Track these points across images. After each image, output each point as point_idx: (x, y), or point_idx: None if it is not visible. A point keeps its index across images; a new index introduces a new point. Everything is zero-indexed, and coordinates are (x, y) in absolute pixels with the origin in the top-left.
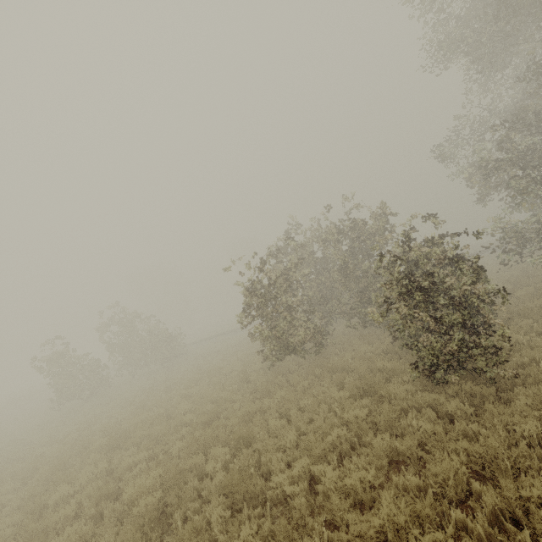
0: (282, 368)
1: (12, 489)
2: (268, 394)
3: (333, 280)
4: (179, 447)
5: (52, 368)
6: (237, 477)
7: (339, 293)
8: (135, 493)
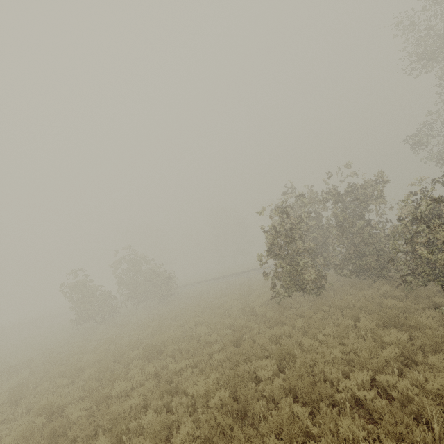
0: (285, 305)
1: (65, 384)
2: (281, 323)
3: (323, 236)
4: (218, 359)
5: (77, 293)
6: (309, 379)
7: (334, 246)
8: (203, 389)
